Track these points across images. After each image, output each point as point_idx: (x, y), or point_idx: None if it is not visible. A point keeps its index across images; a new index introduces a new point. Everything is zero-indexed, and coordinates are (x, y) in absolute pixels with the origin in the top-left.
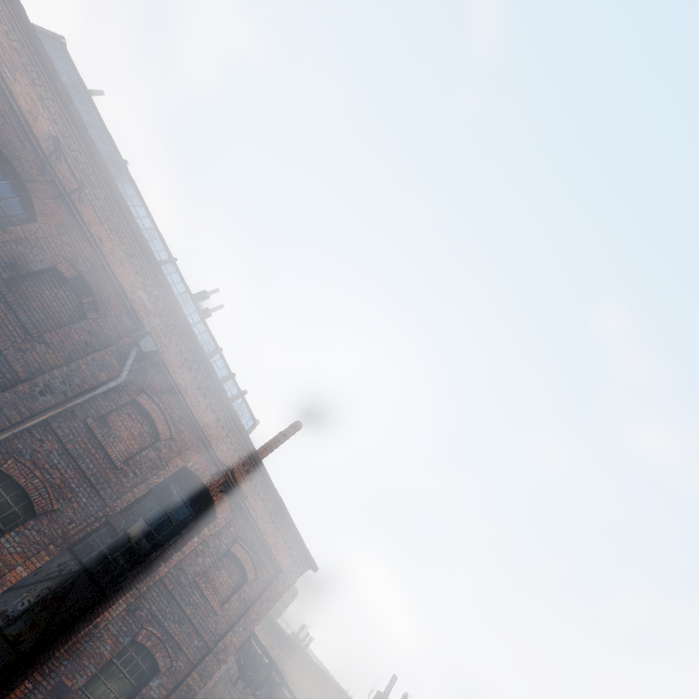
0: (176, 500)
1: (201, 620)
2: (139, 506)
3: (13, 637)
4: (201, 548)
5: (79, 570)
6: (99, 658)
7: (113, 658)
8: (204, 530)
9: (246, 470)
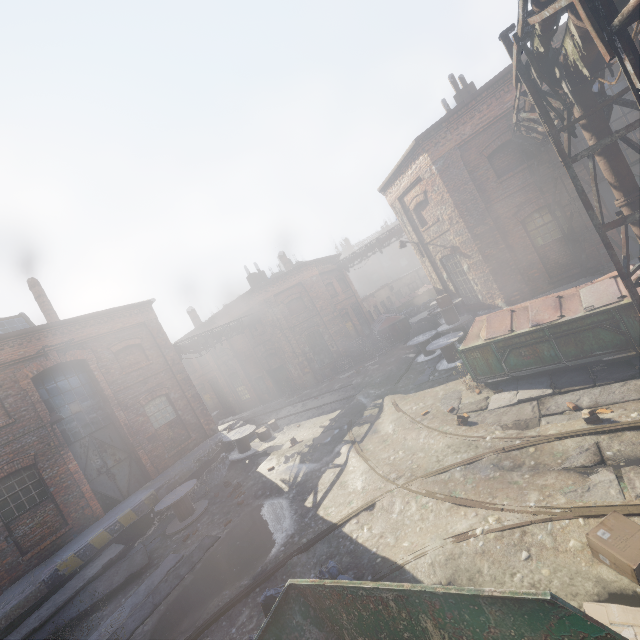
0: (62, 385)
1: (152, 372)
2: (56, 407)
3: (115, 463)
4: (105, 370)
5: (89, 437)
6: (145, 422)
7: (149, 416)
8: (92, 368)
9: (52, 336)
